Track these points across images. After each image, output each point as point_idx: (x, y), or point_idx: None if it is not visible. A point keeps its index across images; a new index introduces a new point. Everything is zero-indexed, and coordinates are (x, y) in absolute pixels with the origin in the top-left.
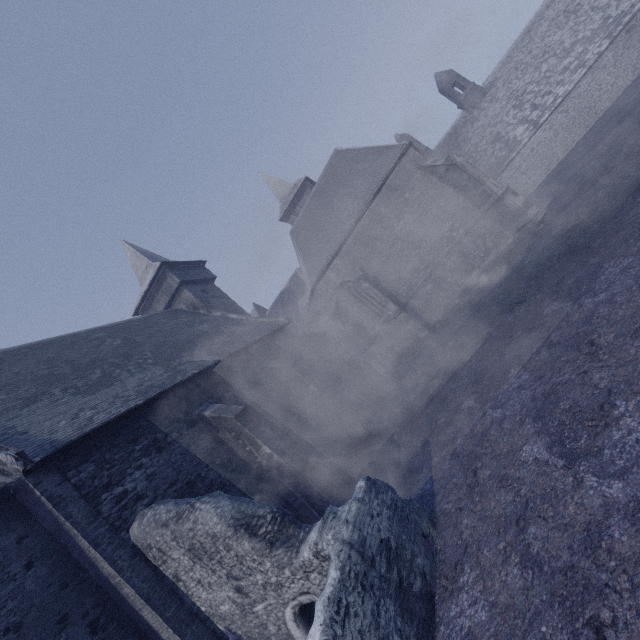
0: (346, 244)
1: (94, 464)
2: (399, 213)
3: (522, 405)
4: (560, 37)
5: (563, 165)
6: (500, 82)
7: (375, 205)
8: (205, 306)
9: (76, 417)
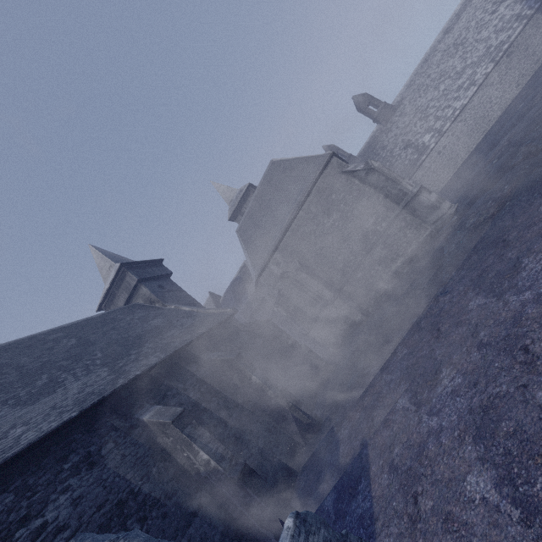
0: (284, 240)
1: (13, 493)
2: (328, 211)
3: (459, 417)
4: (452, 63)
5: (467, 164)
6: (406, 100)
7: (307, 205)
8: (160, 300)
9: (5, 436)
